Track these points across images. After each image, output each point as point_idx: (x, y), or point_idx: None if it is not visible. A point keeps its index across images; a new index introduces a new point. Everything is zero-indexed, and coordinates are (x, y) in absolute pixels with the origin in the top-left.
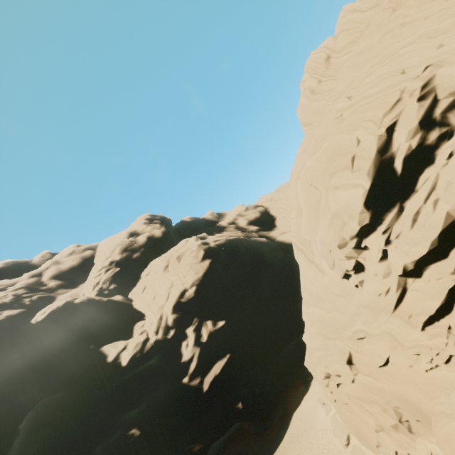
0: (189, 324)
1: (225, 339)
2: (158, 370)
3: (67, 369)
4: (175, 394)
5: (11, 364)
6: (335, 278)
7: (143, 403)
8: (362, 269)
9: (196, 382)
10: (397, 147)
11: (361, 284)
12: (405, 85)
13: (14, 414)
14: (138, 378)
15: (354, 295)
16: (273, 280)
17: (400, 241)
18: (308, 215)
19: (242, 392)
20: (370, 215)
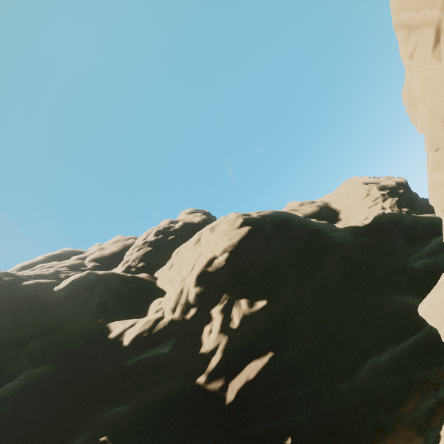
0: (216, 302)
1: (266, 329)
2: (170, 362)
3: (66, 340)
4: (181, 397)
5: (20, 328)
6: None
7: (133, 400)
8: None
9: (216, 385)
10: None
11: None
12: None
13: None
14: (141, 368)
15: None
16: (341, 265)
17: None
18: None
19: (292, 420)
20: None
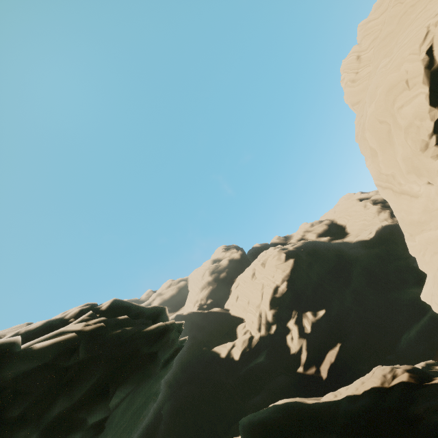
0: (288, 318)
1: (329, 329)
2: (269, 366)
3: (189, 367)
4: (293, 382)
5: None
6: (431, 194)
7: (264, 390)
8: None
9: (312, 370)
10: None
11: None
12: (428, 23)
13: (153, 408)
14: (252, 374)
15: None
16: (363, 273)
17: None
18: (383, 150)
19: None
20: None
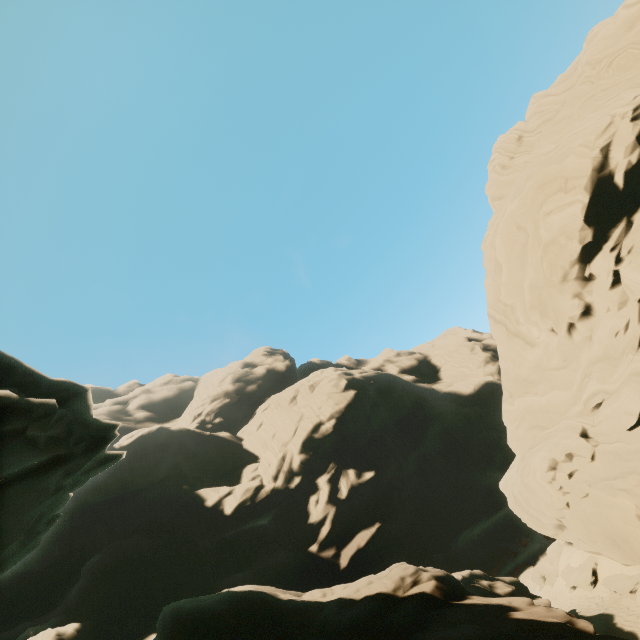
0: (322, 471)
1: (372, 501)
2: (272, 534)
3: (151, 509)
4: (298, 564)
5: (81, 493)
6: (551, 346)
7: (251, 567)
8: (589, 311)
9: (329, 553)
10: (614, 165)
11: (589, 336)
12: (615, 111)
13: (71, 560)
14: (244, 540)
15: (580, 355)
16: (442, 437)
17: (634, 255)
18: (511, 268)
19: None
20: (592, 231)
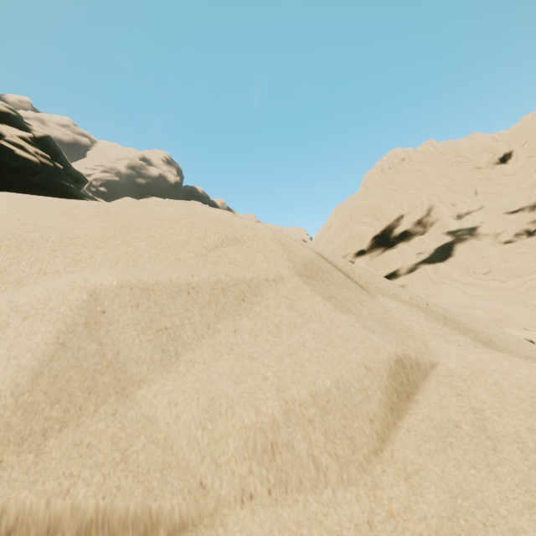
0: None
1: None
2: None
3: None
4: None
5: None
6: None
7: None
8: None
9: None
10: (401, 223)
11: None
12: (423, 198)
13: None
14: None
15: None
16: None
17: (372, 266)
18: (334, 233)
19: None
20: (368, 245)
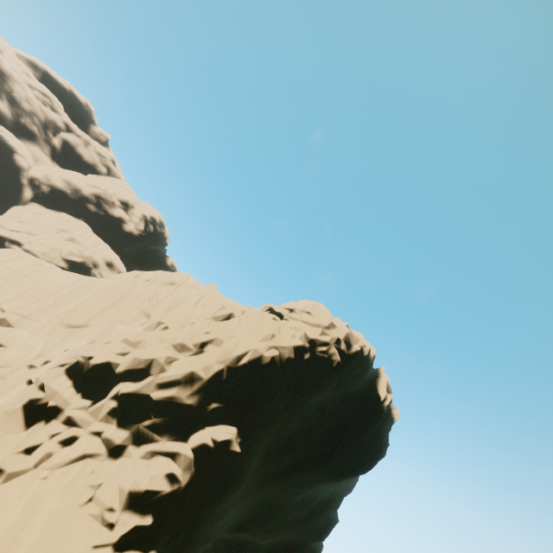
0: None
1: None
2: None
3: None
4: None
5: None
6: None
7: None
8: None
9: None
10: None
11: None
12: None
13: None
14: None
15: None
16: None
17: None
18: None
19: None
20: None
